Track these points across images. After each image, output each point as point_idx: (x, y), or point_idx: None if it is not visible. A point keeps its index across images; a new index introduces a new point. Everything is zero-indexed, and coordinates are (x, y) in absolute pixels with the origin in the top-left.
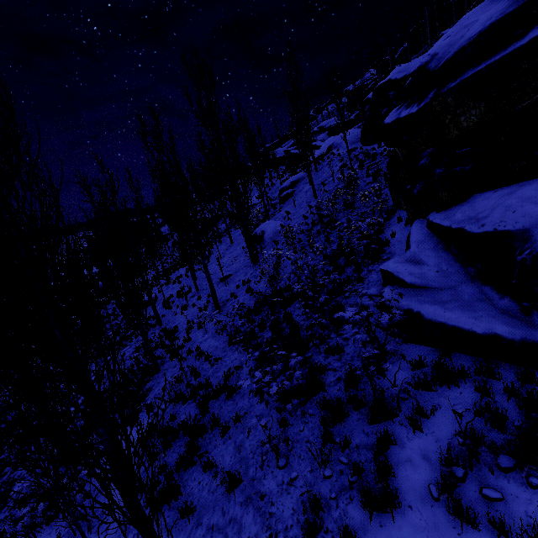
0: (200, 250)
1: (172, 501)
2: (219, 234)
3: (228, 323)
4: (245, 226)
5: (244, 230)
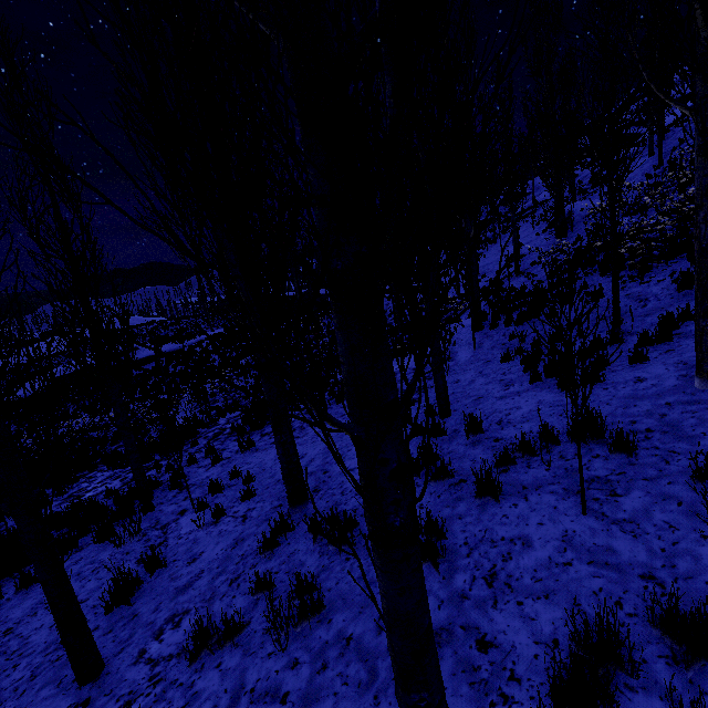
0: (513, 207)
1: (531, 320)
2: (493, 235)
3: (537, 274)
4: (559, 193)
5: (556, 199)
